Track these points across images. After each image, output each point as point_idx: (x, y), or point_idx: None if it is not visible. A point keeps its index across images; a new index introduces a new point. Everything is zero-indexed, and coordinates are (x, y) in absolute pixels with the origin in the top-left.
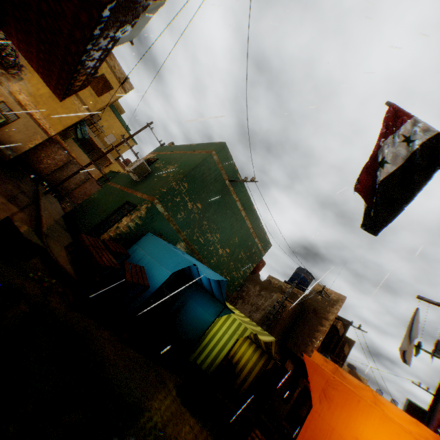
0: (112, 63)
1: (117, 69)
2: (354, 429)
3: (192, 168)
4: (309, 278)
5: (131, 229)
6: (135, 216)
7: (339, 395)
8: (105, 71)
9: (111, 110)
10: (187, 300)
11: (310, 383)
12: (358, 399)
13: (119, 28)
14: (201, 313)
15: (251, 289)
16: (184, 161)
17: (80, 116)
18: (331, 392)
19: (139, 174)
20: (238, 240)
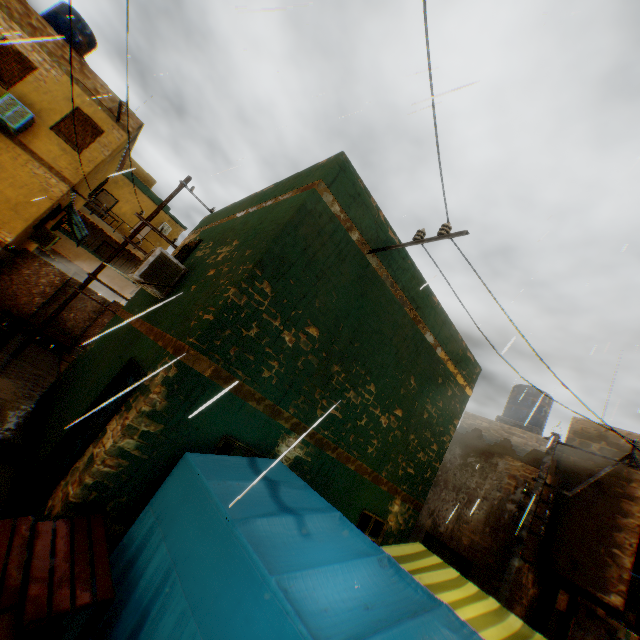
0: (90, 84)
1: (102, 93)
2: None
3: (274, 239)
4: (545, 402)
5: (133, 457)
6: (133, 415)
7: None
8: (80, 101)
9: (131, 183)
10: None
11: None
12: None
13: None
14: None
15: (446, 455)
16: (252, 227)
17: (53, 196)
18: None
19: (160, 282)
20: (417, 383)
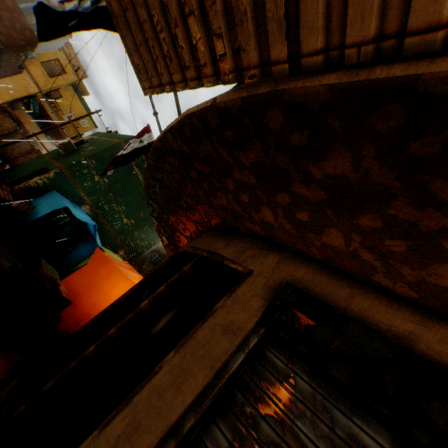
0: (69, 51)
1: (73, 57)
2: (98, 271)
3: (101, 150)
4: None
5: (40, 186)
6: (45, 176)
7: (101, 261)
8: (61, 56)
9: (74, 90)
10: (80, 246)
11: (92, 257)
12: (108, 262)
13: (20, 54)
14: (84, 252)
15: None
16: (102, 145)
17: (30, 91)
18: (99, 260)
19: (66, 149)
20: (144, 216)
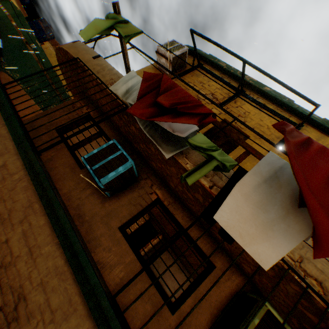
0: None
1: None
2: None
3: None
4: None
5: None
6: None
7: None
8: None
9: None
10: None
11: None
12: None
13: None
14: None
15: None
16: None
17: None
18: None
19: None
20: (39, 85)
